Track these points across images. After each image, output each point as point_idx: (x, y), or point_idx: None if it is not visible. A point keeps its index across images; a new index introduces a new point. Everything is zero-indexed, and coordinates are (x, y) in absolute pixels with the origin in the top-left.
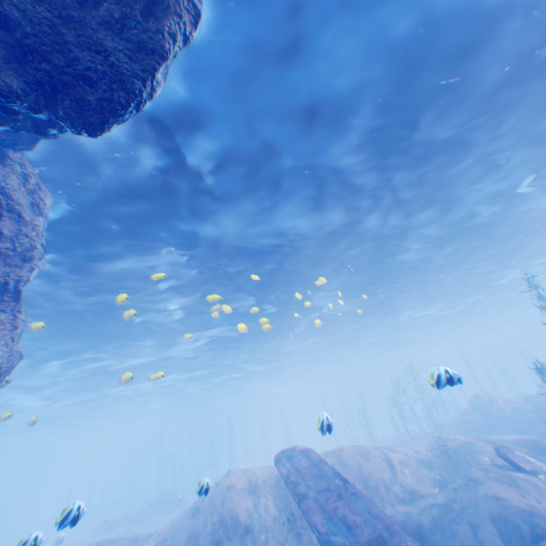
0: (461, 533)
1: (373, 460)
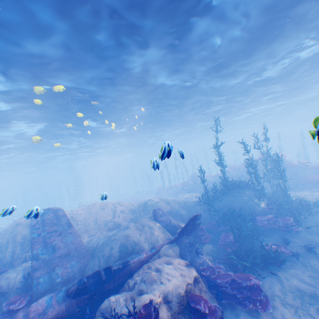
0: (105, 250)
1: (106, 210)
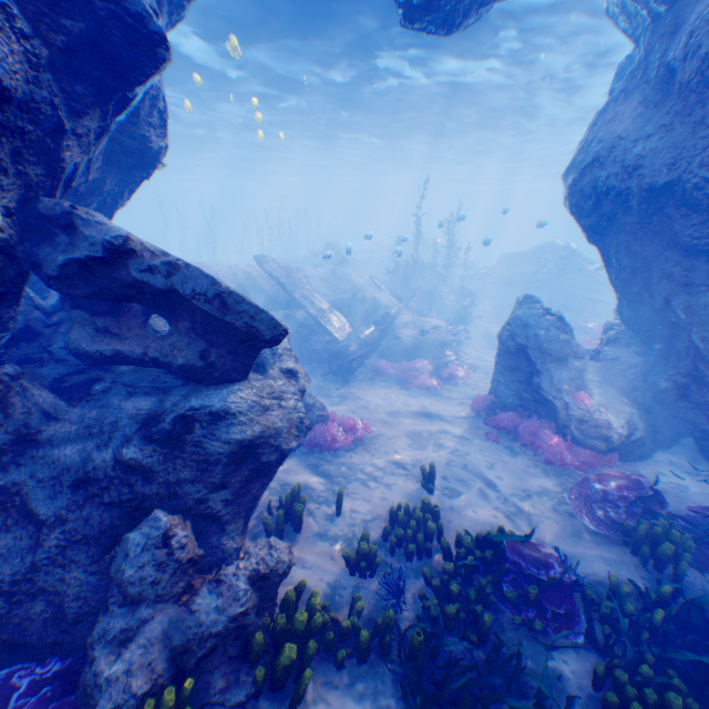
0: (358, 308)
1: (297, 274)
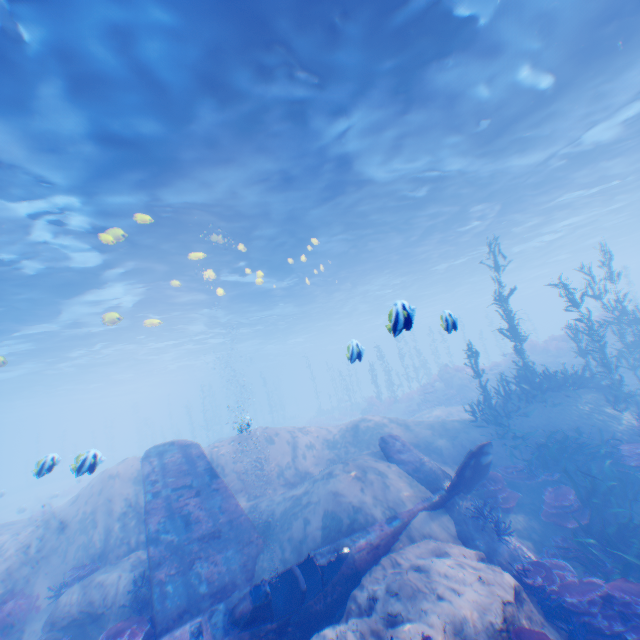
0: (292, 526)
1: (277, 444)
